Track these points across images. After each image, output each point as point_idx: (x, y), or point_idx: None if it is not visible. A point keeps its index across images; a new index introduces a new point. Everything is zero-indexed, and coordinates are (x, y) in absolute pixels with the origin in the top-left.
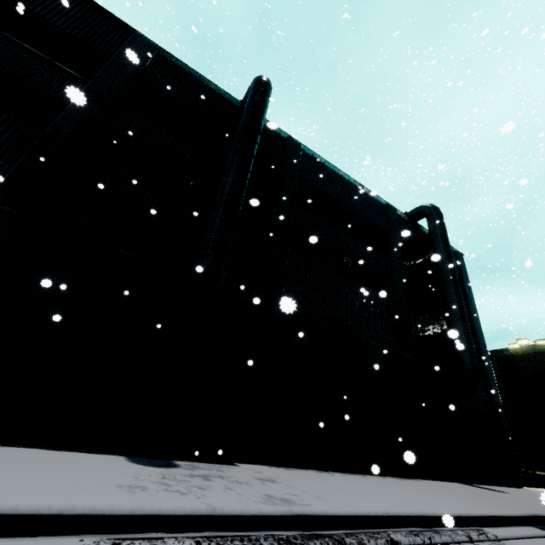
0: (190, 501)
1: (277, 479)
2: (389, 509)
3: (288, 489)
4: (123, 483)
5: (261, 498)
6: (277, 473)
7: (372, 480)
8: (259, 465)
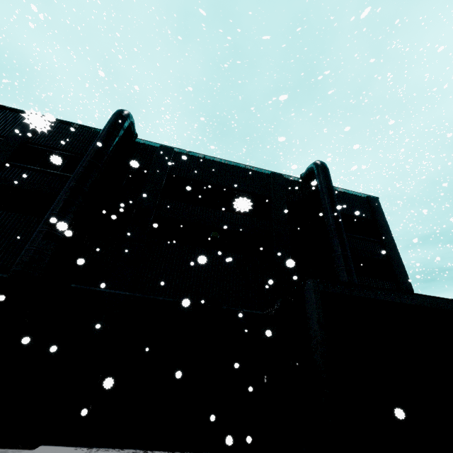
0: None
1: None
2: None
3: None
4: None
5: None
6: None
7: None
8: (70, 446)
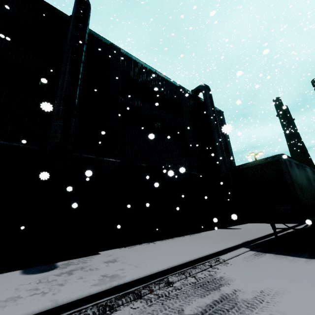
0: (41, 303)
1: (118, 259)
2: (171, 264)
3: (120, 265)
4: (3, 298)
5: (98, 280)
6: (122, 252)
7: (175, 241)
8: (114, 249)
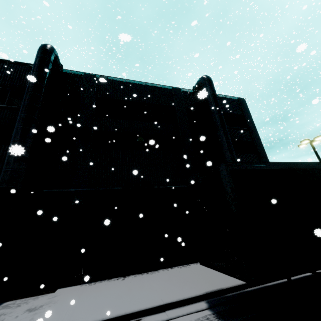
0: None
1: (46, 305)
2: None
3: (24, 318)
4: None
5: None
6: (70, 293)
7: (147, 278)
8: (77, 285)
